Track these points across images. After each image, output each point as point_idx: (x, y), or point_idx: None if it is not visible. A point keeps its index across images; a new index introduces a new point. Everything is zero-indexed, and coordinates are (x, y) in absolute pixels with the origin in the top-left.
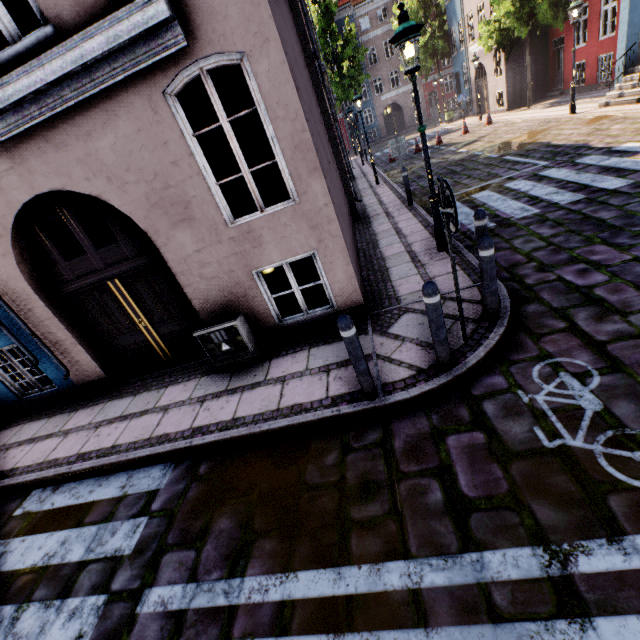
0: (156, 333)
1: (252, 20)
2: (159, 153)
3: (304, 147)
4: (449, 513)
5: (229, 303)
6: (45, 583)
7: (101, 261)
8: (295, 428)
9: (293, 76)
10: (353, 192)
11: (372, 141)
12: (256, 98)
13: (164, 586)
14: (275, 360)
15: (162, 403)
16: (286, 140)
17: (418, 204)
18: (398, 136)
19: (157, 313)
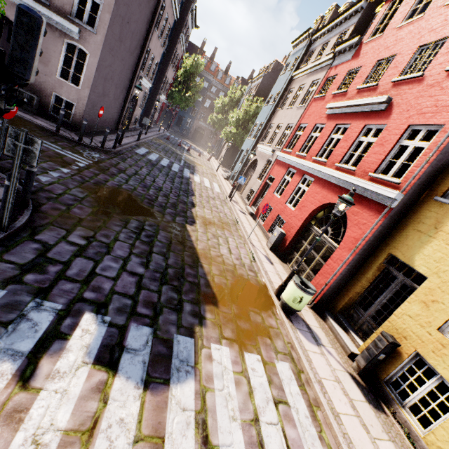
0: None
1: (96, 51)
2: (52, 46)
3: (90, 81)
4: (52, 142)
5: (38, 93)
6: None
7: (4, 45)
8: (31, 123)
9: (97, 67)
10: (132, 127)
11: (183, 134)
12: (86, 62)
13: None
14: (39, 116)
15: None
16: (87, 76)
17: (141, 144)
18: (192, 142)
19: None
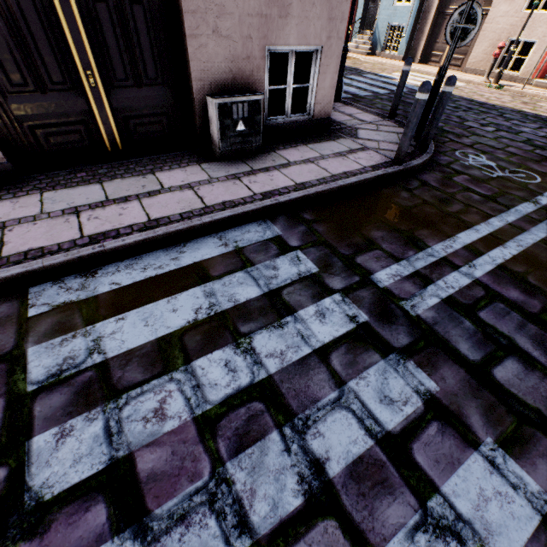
0: (108, 103)
1: None
2: None
3: None
4: (489, 201)
5: (231, 80)
6: (243, 320)
7: None
8: (359, 185)
9: None
10: None
11: None
12: None
13: (382, 270)
14: (280, 151)
15: (172, 184)
16: None
17: None
18: None
19: (118, 70)
